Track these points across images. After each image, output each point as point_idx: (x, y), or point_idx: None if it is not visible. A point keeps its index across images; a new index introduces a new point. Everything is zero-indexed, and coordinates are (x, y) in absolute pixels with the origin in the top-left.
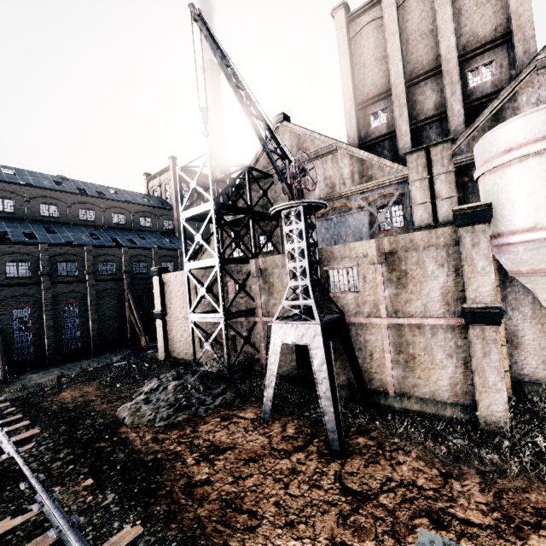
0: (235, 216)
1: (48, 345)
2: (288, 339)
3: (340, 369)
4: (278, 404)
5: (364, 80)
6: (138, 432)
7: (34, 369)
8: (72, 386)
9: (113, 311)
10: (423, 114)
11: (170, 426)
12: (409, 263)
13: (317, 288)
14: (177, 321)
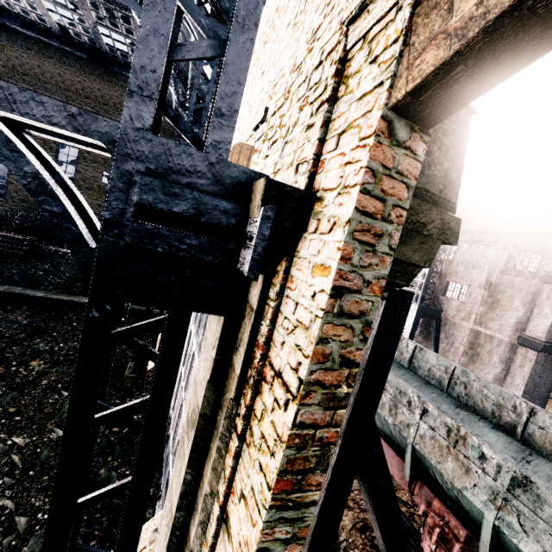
0: None
1: None
2: None
3: (429, 345)
4: None
5: None
6: None
7: None
8: None
9: None
10: None
11: None
12: (504, 295)
13: (429, 287)
14: None
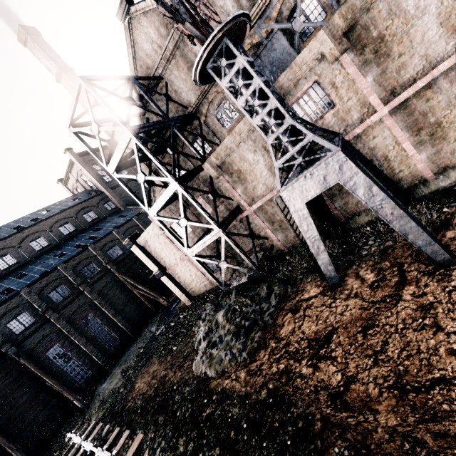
0: (158, 138)
1: (96, 357)
2: (310, 195)
3: None
4: None
5: None
6: (229, 376)
7: (101, 380)
8: (139, 374)
9: (122, 298)
10: None
11: (252, 352)
12: (380, 21)
13: (302, 123)
14: (177, 267)
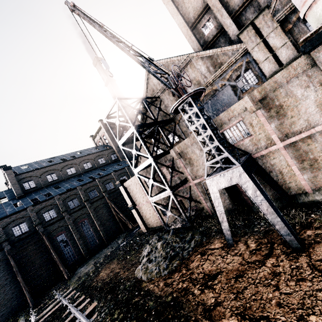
0: (149, 130)
1: (82, 249)
2: (222, 186)
3: None
4: (232, 231)
5: (187, 10)
6: (153, 283)
7: (81, 265)
8: (104, 267)
9: (106, 216)
10: (236, 7)
11: (171, 272)
12: (280, 98)
13: (224, 144)
14: (143, 206)
